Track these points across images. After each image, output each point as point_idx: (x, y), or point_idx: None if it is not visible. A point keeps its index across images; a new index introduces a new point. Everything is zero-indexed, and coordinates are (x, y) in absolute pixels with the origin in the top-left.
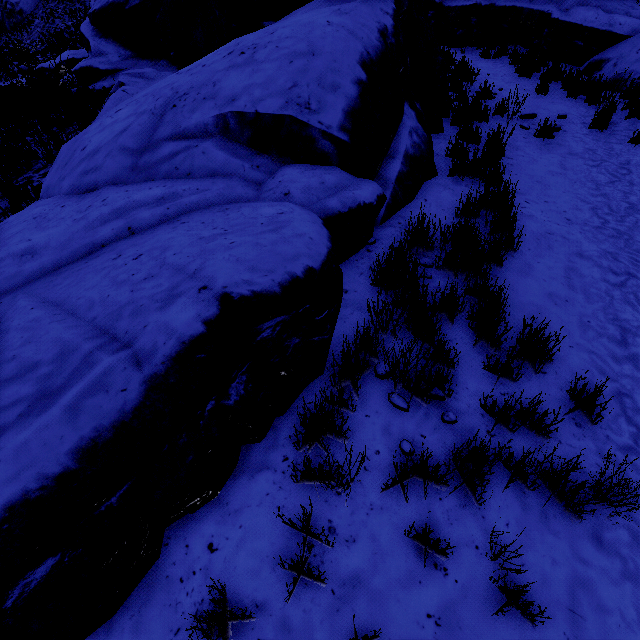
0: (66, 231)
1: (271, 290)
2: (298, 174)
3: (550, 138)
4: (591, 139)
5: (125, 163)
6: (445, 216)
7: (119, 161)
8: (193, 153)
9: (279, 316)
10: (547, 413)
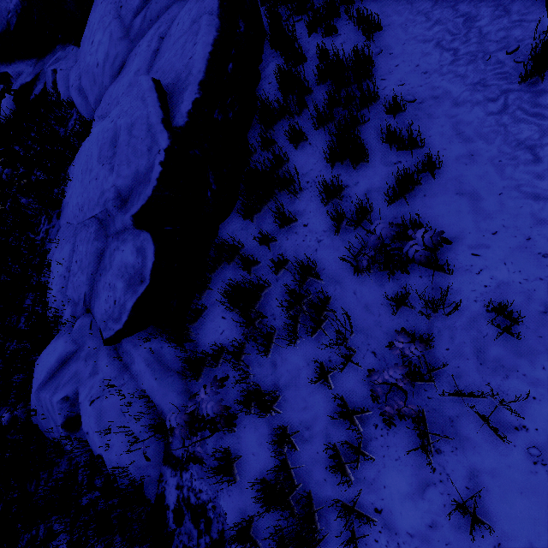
0: (140, 58)
1: None
2: None
3: None
4: None
5: (126, 43)
6: None
7: (123, 44)
8: (152, 8)
9: None
10: None
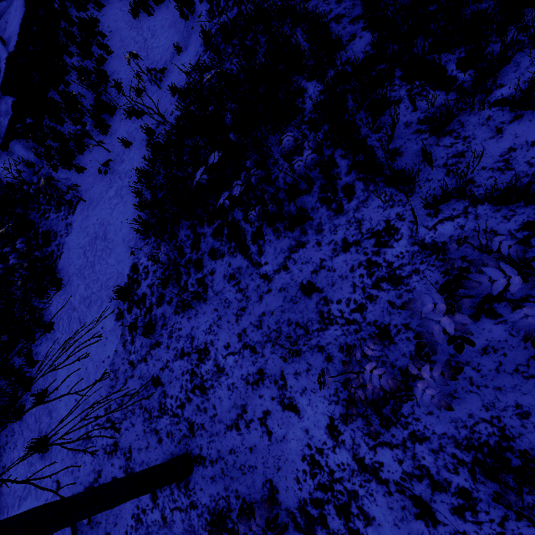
0: None
1: None
2: None
3: None
4: None
5: None
6: None
7: None
8: None
9: None
10: None
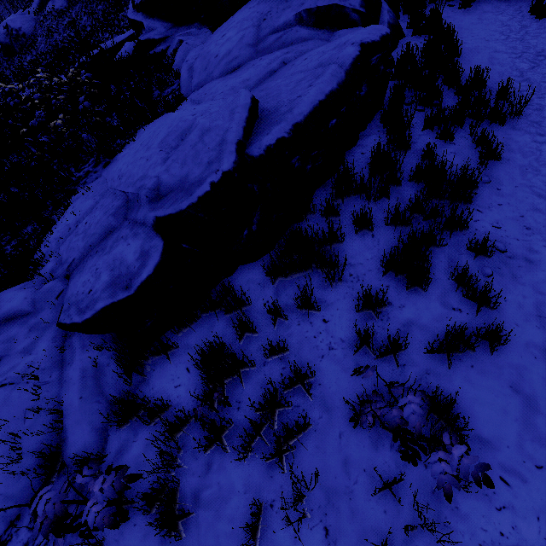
0: (255, 70)
1: (377, 40)
2: (346, 31)
3: (469, 7)
4: (496, 1)
5: (251, 51)
6: (420, 41)
7: (248, 51)
8: (291, 33)
9: (377, 55)
10: (486, 92)
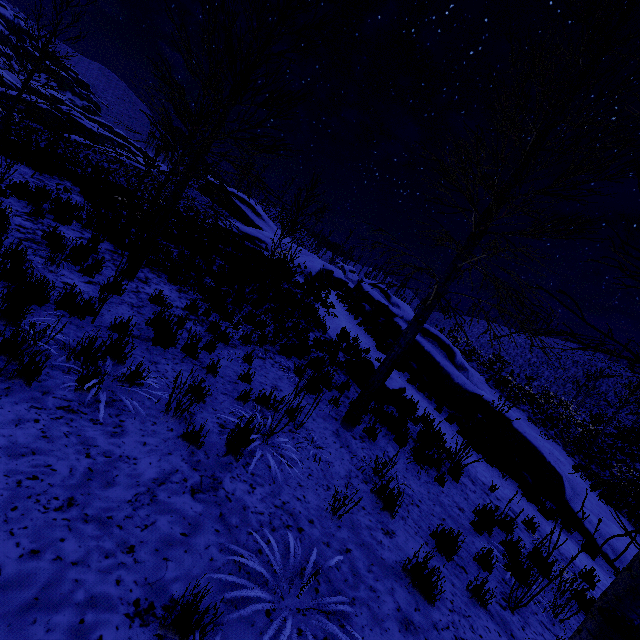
0: None
1: None
2: None
3: None
4: None
5: None
6: None
7: None
8: None
9: None
10: None
